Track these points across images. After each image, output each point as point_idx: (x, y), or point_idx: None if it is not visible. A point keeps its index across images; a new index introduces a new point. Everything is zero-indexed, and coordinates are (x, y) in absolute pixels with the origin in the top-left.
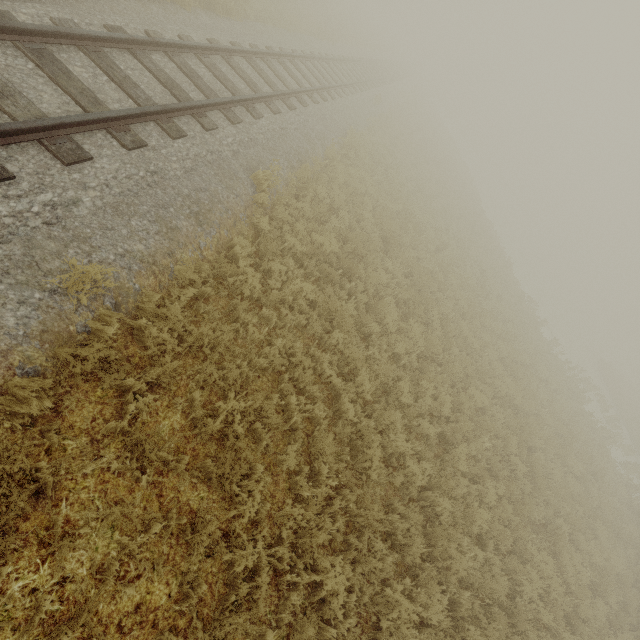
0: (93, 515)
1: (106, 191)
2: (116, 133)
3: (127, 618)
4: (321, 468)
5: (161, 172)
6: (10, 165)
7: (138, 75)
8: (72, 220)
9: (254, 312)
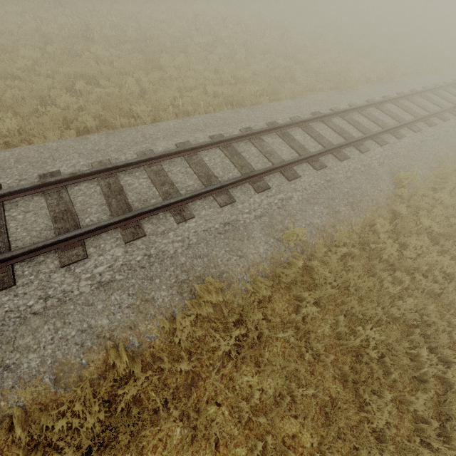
0: (280, 362)
1: (304, 192)
2: (312, 163)
3: (287, 438)
4: (454, 432)
5: (332, 180)
6: (269, 183)
7: (324, 132)
8: (288, 206)
9: (389, 272)
